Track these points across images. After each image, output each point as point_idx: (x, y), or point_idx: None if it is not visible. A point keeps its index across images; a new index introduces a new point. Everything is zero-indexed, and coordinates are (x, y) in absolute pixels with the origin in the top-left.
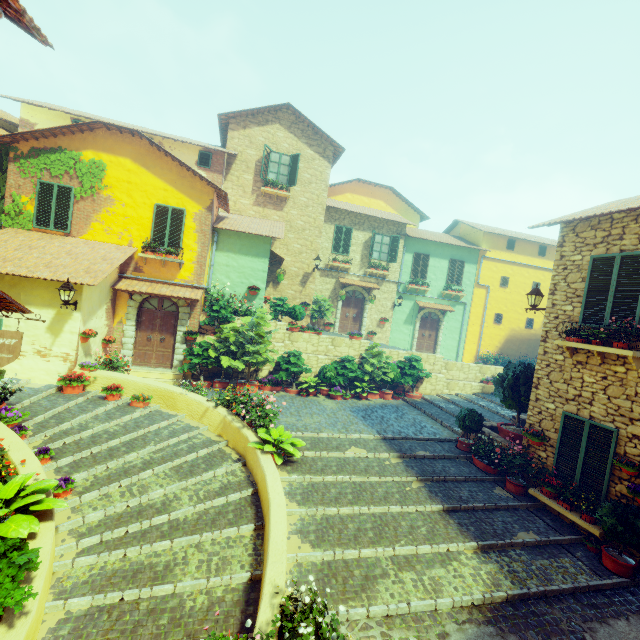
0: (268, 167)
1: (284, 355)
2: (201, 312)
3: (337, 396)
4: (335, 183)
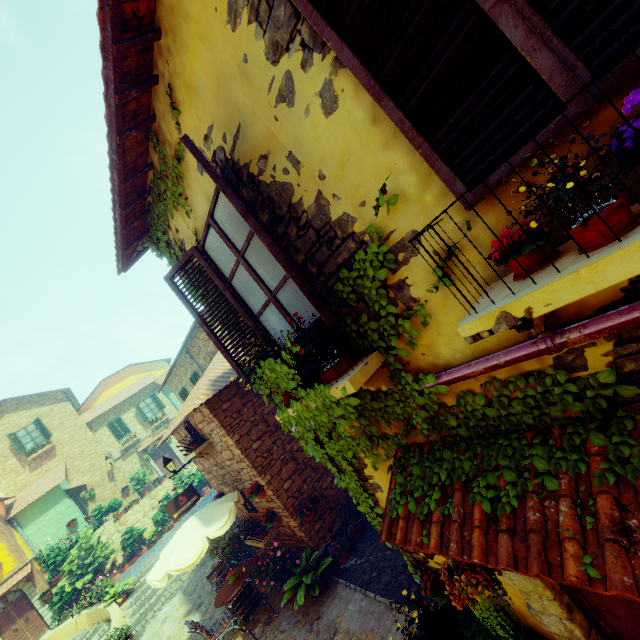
0: (22, 443)
1: (124, 537)
2: (43, 574)
3: (173, 524)
4: (88, 397)
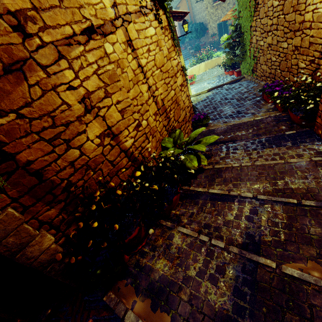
0: None
1: None
2: None
3: None
4: None
